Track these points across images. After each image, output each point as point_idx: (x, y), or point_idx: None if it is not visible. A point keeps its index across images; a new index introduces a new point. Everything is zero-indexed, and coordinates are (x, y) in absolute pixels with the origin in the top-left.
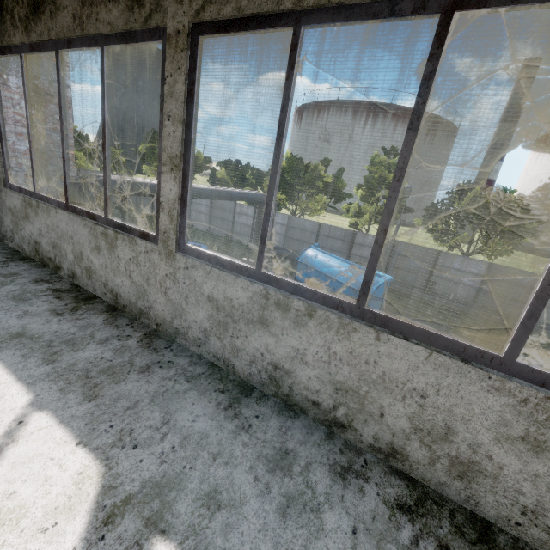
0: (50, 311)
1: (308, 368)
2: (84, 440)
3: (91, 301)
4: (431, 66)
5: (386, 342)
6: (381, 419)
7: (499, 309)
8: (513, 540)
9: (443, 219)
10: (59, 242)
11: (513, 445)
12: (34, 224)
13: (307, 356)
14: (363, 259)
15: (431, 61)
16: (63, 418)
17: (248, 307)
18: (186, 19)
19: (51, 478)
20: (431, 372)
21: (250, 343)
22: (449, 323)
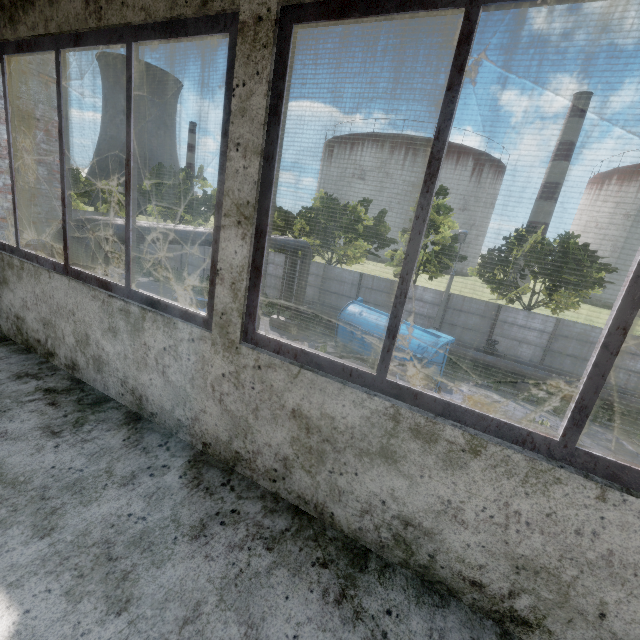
0: (41, 429)
1: (467, 530)
2: None
3: (102, 406)
4: None
5: (618, 505)
6: (599, 622)
7: (570, 371)
8: None
9: (501, 268)
10: (53, 319)
11: None
12: (16, 292)
13: (464, 512)
14: (412, 315)
15: None
16: None
17: (362, 431)
18: None
19: None
20: None
21: (363, 484)
22: (516, 389)
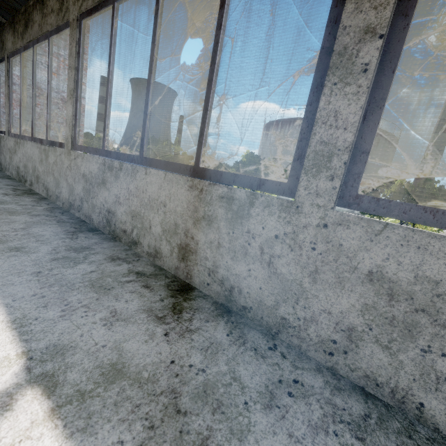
0: (2, 193)
1: (121, 206)
2: None
3: (33, 194)
4: (157, 7)
5: (149, 174)
6: (150, 231)
7: None
8: (204, 295)
9: None
10: (27, 163)
11: (200, 224)
12: (18, 155)
13: (120, 198)
14: None
15: (157, 4)
16: None
17: (98, 174)
18: (76, 12)
19: None
20: (167, 187)
21: (99, 199)
22: None
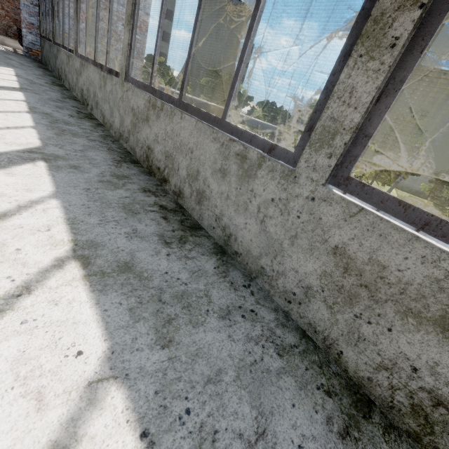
0: (69, 114)
1: (159, 145)
2: (42, 139)
3: (93, 119)
4: None
5: (184, 119)
6: (178, 172)
7: None
8: (208, 236)
9: None
10: (89, 87)
11: (217, 175)
12: (83, 78)
13: (159, 137)
14: None
15: None
16: (40, 133)
17: (144, 110)
18: None
19: (21, 139)
20: (196, 135)
21: (142, 135)
22: None
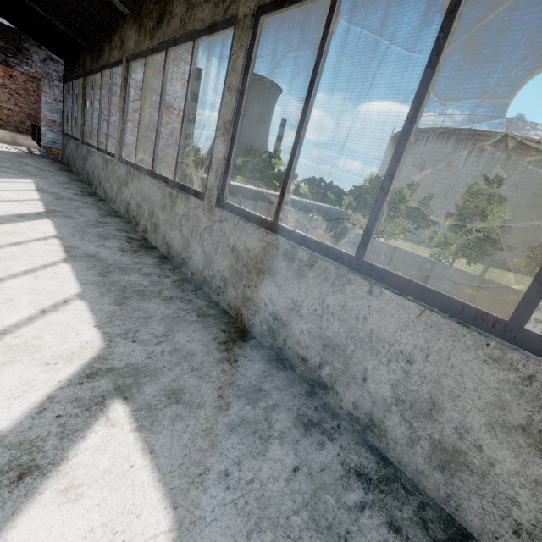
0: (119, 248)
1: (303, 321)
2: (101, 325)
3: (151, 249)
4: None
5: (378, 296)
6: (363, 384)
7: None
8: None
9: None
10: (142, 203)
11: (510, 436)
12: (130, 189)
13: (303, 308)
14: None
15: None
16: (94, 308)
17: (261, 257)
18: (252, 3)
19: (68, 338)
20: (421, 333)
21: (258, 293)
22: None
